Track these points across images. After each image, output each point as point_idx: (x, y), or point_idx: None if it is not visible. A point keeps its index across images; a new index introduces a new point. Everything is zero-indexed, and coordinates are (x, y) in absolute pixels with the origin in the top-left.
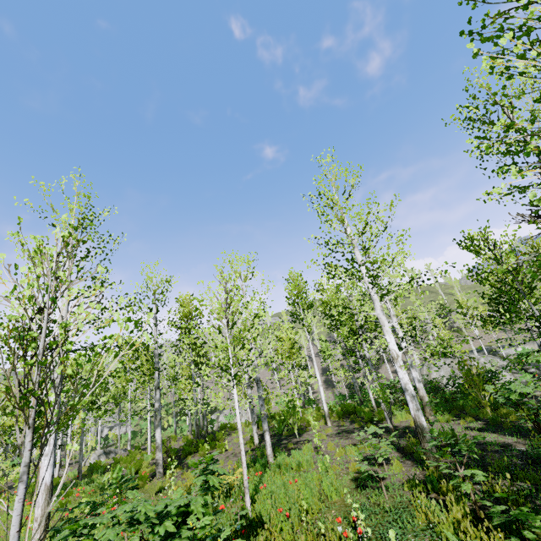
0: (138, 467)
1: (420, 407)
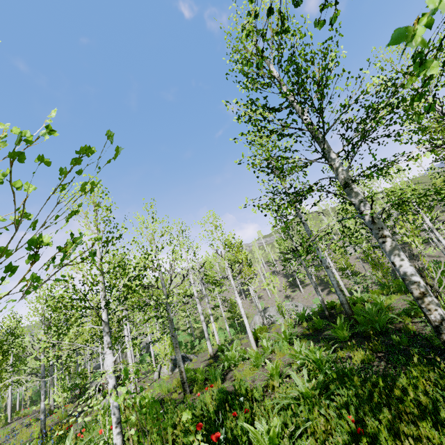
0: None
1: None
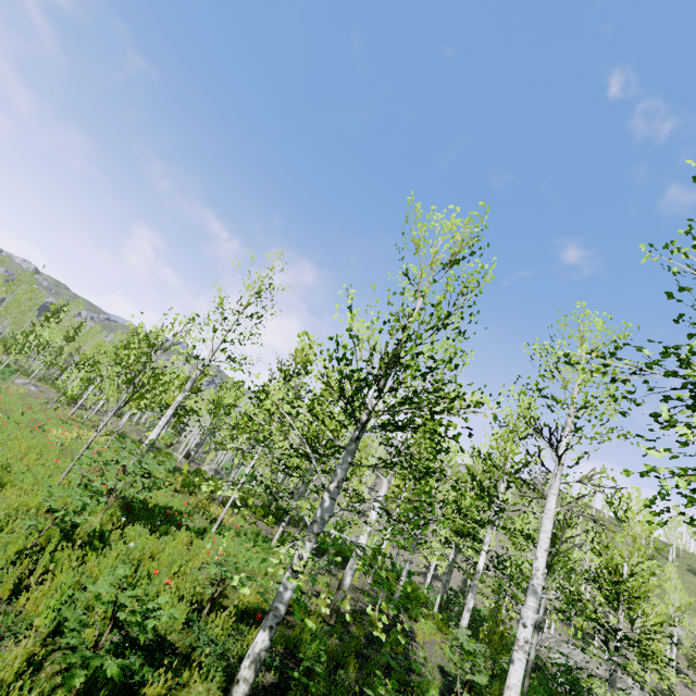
0: (215, 489)
1: (355, 569)
